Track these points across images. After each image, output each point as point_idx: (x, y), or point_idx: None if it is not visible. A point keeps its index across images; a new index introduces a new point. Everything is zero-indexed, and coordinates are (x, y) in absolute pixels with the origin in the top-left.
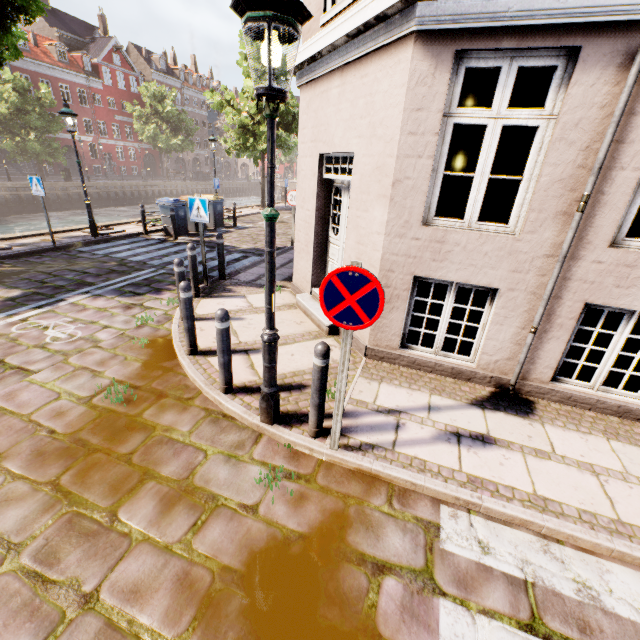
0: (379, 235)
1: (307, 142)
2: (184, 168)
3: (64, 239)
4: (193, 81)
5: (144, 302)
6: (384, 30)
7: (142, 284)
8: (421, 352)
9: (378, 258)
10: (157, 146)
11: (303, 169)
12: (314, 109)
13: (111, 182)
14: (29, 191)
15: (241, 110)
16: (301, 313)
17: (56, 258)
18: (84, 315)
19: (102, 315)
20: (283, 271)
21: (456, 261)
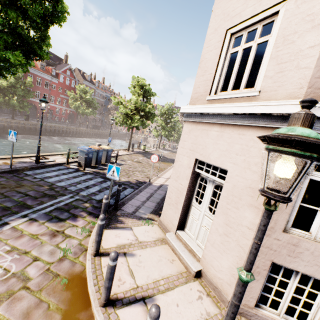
0: (249, 229)
1: (186, 148)
2: (88, 122)
3: (17, 163)
4: (101, 87)
5: (65, 229)
6: (264, 119)
7: (64, 209)
8: (269, 312)
9: (247, 244)
10: (77, 111)
11: (180, 161)
12: (195, 135)
13: (49, 124)
14: (3, 122)
15: (127, 107)
16: (170, 249)
17: (9, 179)
18: (20, 243)
19: (34, 243)
20: (149, 204)
21: (305, 259)
